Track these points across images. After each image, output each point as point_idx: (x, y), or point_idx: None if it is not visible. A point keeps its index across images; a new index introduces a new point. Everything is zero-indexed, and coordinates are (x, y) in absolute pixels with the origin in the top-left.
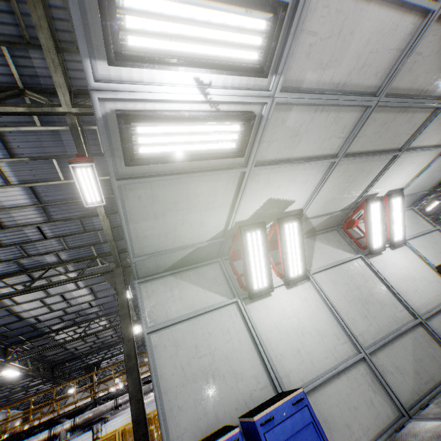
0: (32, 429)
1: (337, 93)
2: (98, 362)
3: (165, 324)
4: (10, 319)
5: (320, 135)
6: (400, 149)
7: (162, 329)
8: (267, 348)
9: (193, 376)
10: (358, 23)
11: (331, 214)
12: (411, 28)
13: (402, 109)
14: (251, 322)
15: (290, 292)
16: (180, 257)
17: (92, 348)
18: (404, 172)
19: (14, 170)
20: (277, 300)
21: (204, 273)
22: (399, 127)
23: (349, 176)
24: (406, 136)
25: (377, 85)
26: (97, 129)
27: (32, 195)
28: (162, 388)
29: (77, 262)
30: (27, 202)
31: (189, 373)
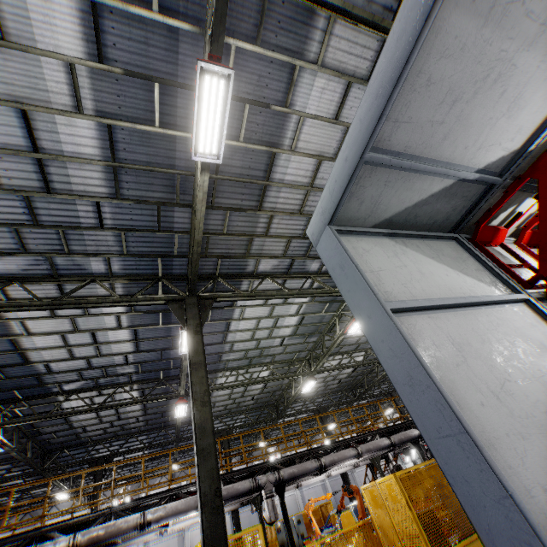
0: (5, 542)
1: None
2: (110, 455)
3: (418, 303)
4: (11, 358)
5: None
6: None
7: (413, 312)
8: None
9: (531, 419)
10: None
11: None
12: None
13: None
14: None
15: None
16: (416, 199)
17: (106, 433)
18: None
19: (94, 88)
20: None
21: (441, 249)
22: None
23: None
24: None
25: None
26: (232, 46)
27: (106, 143)
28: (476, 432)
29: (132, 281)
30: (96, 154)
31: (518, 411)
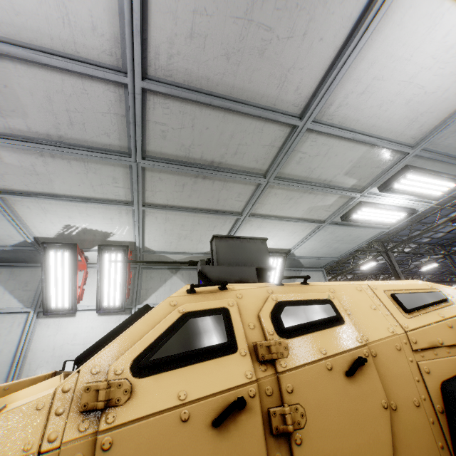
0: None
1: (60, 143)
2: None
3: None
4: None
5: (81, 179)
6: (242, 213)
7: None
8: (25, 366)
9: None
10: (6, 77)
11: (189, 254)
12: (115, 95)
13: (200, 176)
14: (28, 337)
15: (99, 319)
16: None
17: None
18: (277, 235)
19: None
20: (77, 323)
21: (20, 275)
22: (214, 191)
23: (181, 224)
24: (238, 202)
25: (123, 145)
26: None
27: None
28: None
29: None
30: None
31: None
